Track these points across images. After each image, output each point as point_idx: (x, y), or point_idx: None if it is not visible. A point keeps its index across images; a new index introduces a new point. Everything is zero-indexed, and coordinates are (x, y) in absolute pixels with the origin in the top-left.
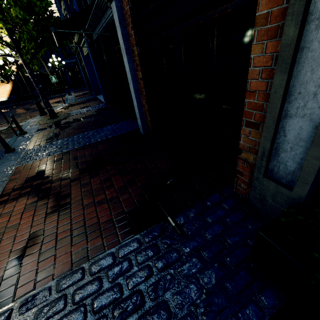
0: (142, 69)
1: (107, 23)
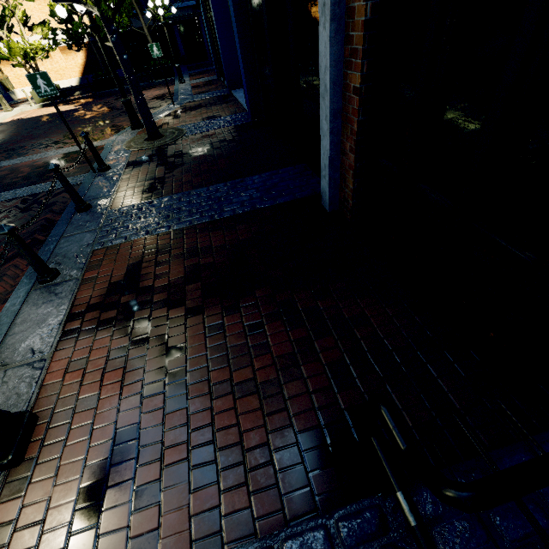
0: (365, 65)
1: None
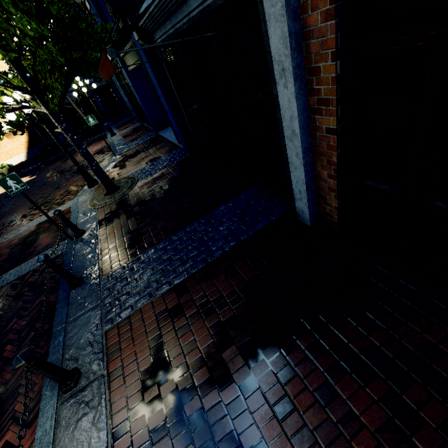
0: (338, 110)
1: (206, 8)
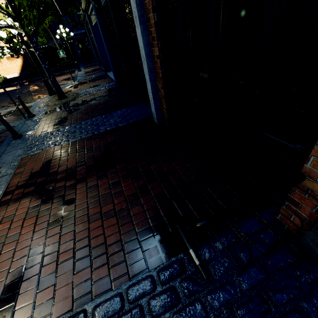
0: (159, 44)
1: None
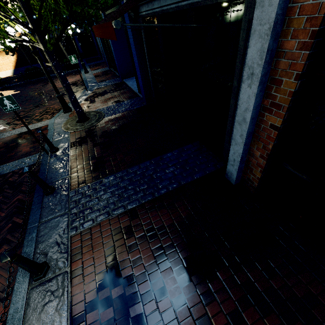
0: (286, 114)
1: (195, 3)
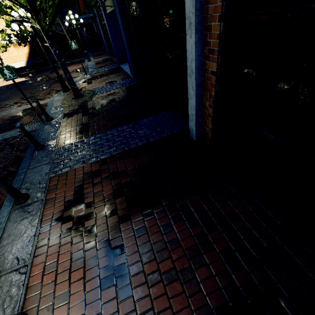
0: (219, 58)
1: None
